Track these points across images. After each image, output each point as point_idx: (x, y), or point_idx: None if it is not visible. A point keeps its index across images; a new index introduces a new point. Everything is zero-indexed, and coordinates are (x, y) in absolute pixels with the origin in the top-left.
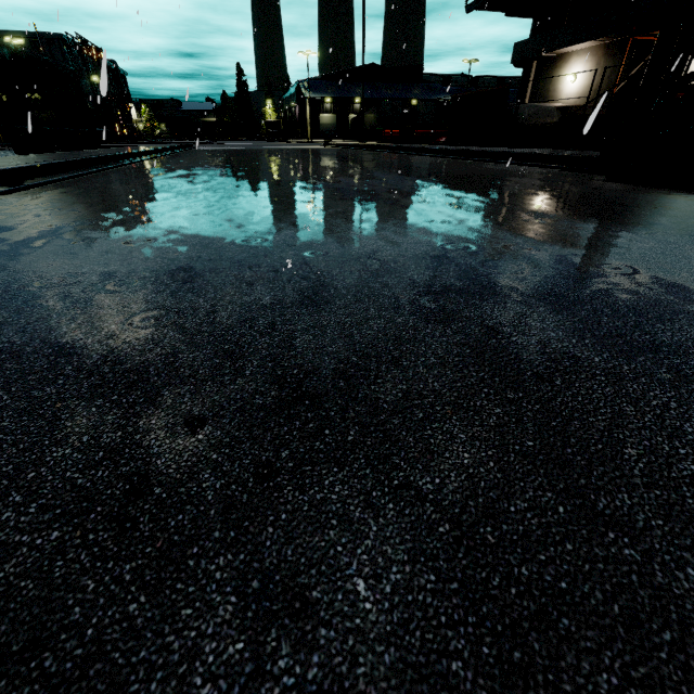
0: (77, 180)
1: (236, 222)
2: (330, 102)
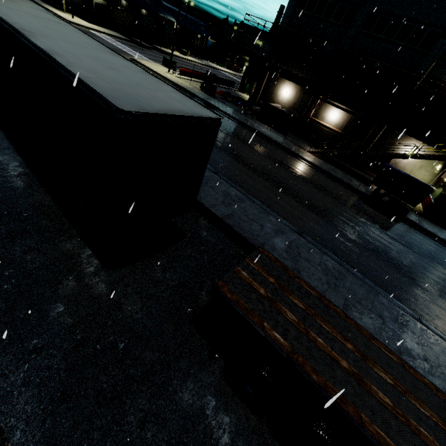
0: (280, 215)
1: (383, 255)
2: None
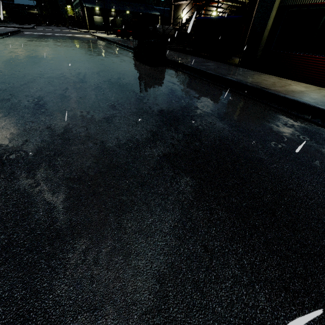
0: None
1: (11, 67)
2: (98, 10)
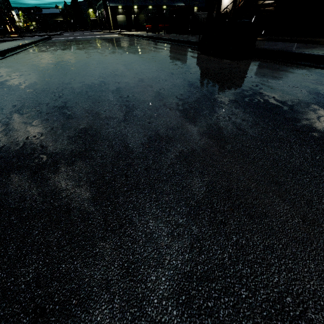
0: None
1: (57, 77)
2: (121, 8)
